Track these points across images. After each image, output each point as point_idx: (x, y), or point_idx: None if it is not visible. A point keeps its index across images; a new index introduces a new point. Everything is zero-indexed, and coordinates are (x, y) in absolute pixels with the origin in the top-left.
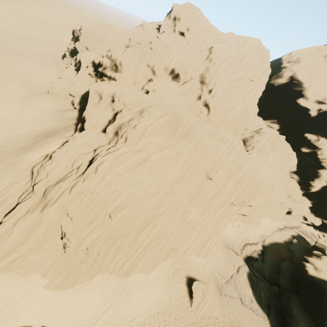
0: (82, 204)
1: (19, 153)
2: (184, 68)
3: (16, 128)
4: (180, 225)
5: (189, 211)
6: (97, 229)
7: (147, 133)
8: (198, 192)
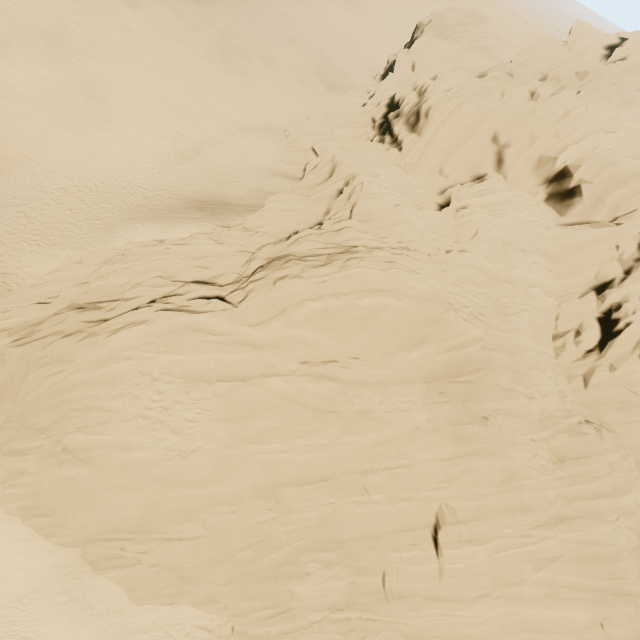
0: (45, 383)
1: (138, 216)
2: (603, 179)
3: (178, 173)
4: (257, 578)
5: (303, 571)
6: (34, 456)
7: (298, 313)
8: (374, 540)
